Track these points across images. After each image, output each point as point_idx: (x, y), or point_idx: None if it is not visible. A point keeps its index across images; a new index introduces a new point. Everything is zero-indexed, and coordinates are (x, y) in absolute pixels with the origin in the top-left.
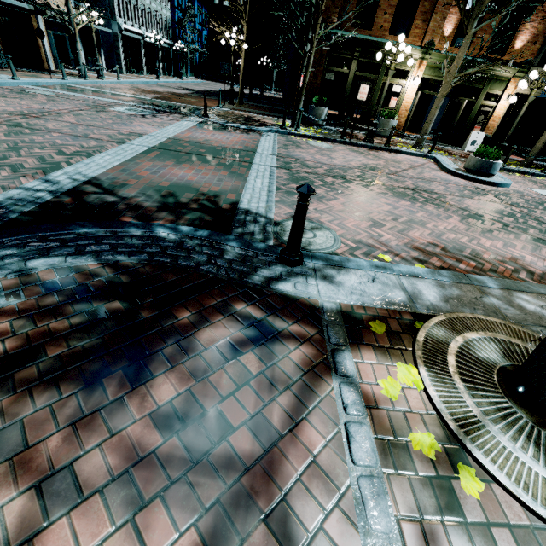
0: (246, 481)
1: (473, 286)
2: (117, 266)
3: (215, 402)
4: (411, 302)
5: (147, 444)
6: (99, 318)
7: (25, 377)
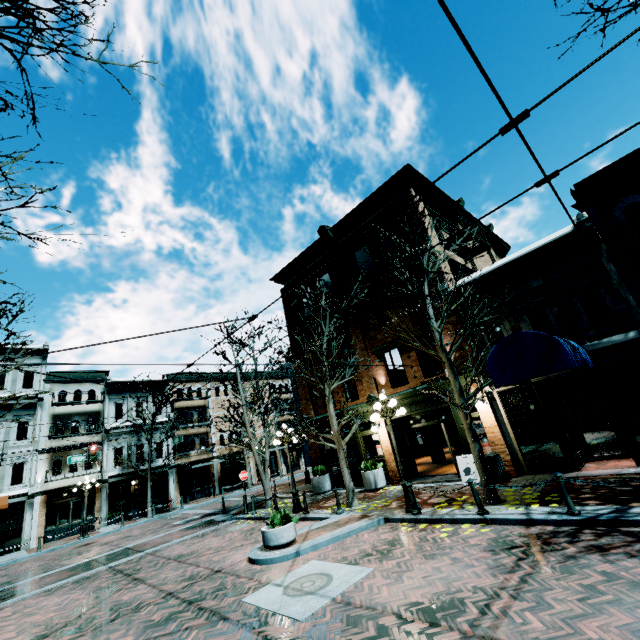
0: None
1: None
2: None
3: None
4: None
5: None
6: None
7: None
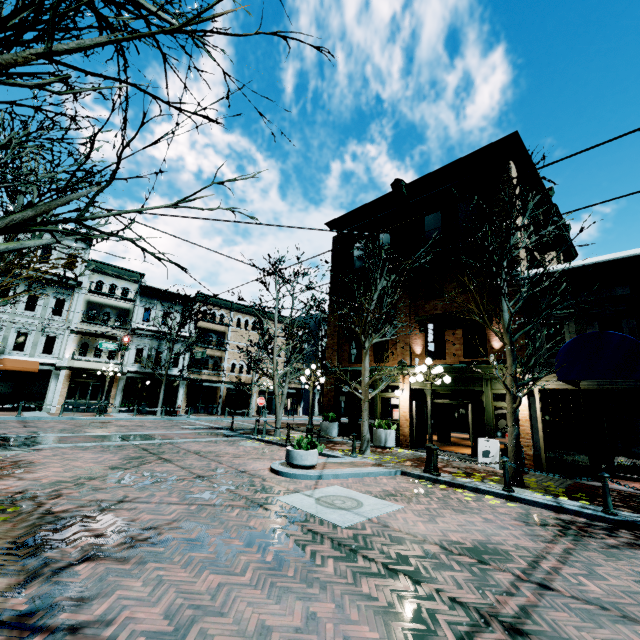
0: None
1: None
2: None
3: None
4: None
5: None
6: None
7: None
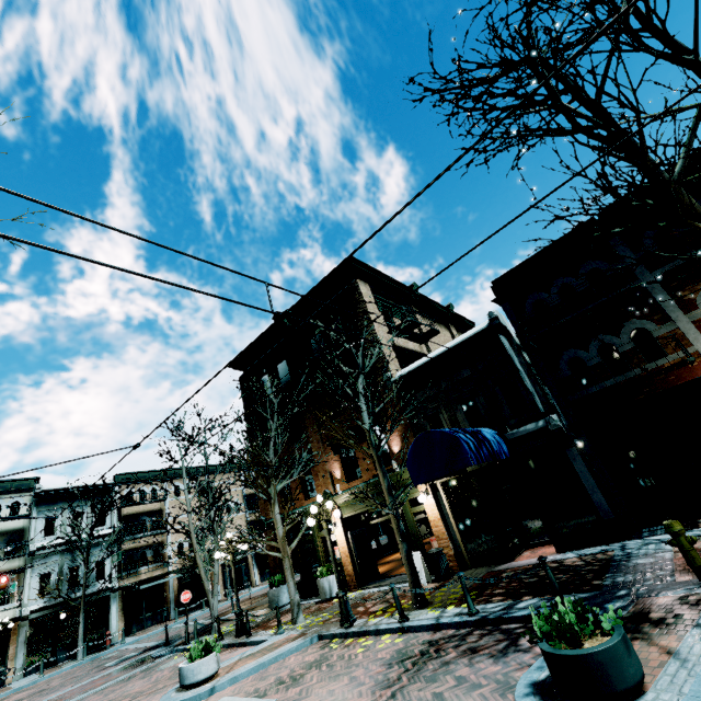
0: None
1: None
2: None
3: None
4: None
5: None
6: None
7: None
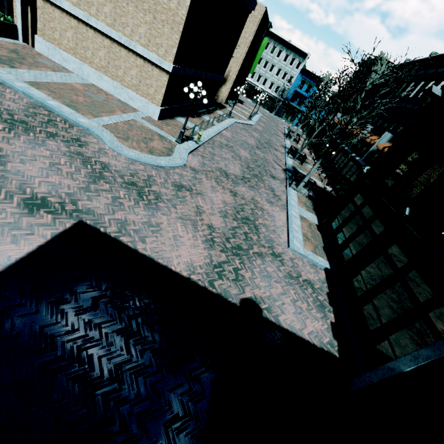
0: None
1: None
2: None
3: None
4: None
5: None
6: None
7: None
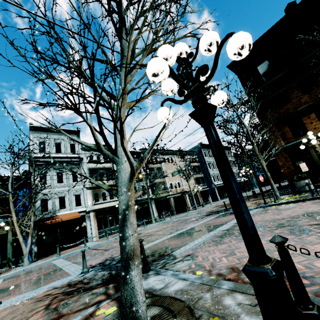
0: (56, 317)
1: (210, 286)
2: (110, 274)
3: (74, 303)
4: (159, 289)
5: (59, 306)
6: (90, 285)
7: (68, 293)
